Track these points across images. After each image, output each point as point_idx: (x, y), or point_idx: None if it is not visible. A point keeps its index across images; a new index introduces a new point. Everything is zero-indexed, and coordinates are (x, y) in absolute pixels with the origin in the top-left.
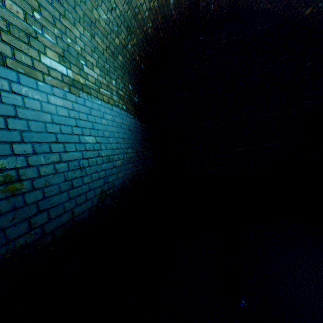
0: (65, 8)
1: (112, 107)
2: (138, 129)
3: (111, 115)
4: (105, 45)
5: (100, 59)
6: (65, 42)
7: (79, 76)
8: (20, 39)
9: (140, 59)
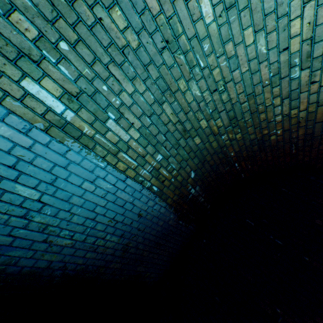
0: (127, 59)
1: (126, 178)
2: (162, 222)
3: (113, 185)
4: (177, 117)
5: (154, 126)
6: (96, 86)
7: (88, 125)
8: (0, 51)
9: (237, 157)
